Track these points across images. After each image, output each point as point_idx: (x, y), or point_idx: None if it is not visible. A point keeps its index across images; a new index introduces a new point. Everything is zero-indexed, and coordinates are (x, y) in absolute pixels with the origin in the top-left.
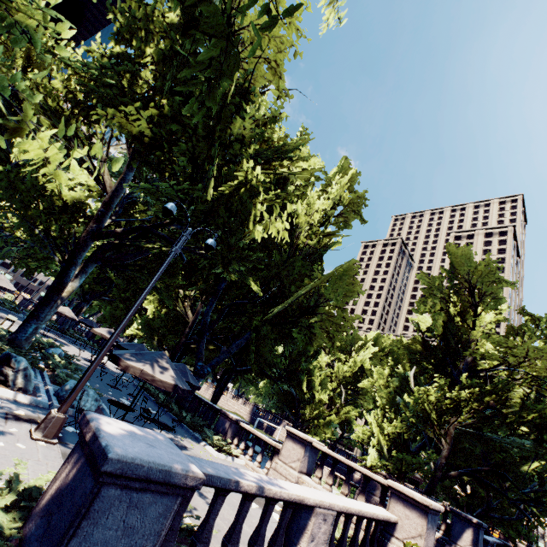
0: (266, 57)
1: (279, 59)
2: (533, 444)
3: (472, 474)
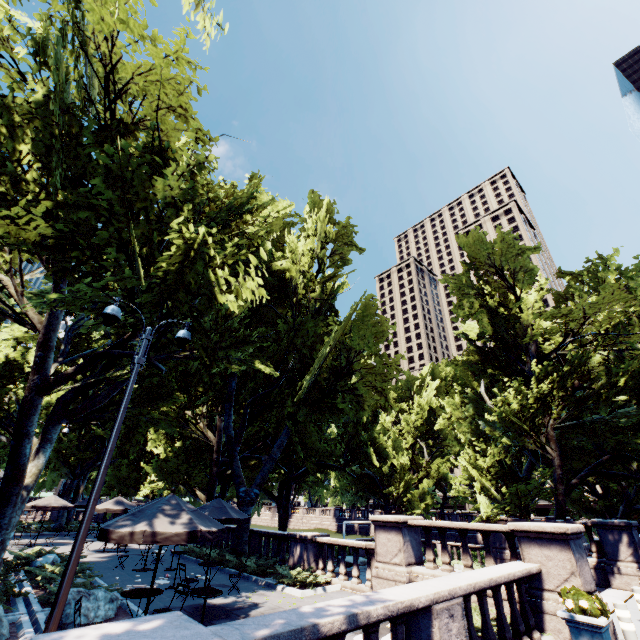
0: (170, 108)
1: (186, 104)
2: (638, 408)
3: (594, 472)
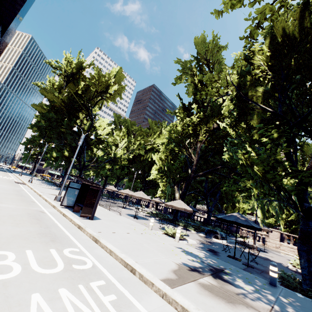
0: None
1: None
2: None
3: None
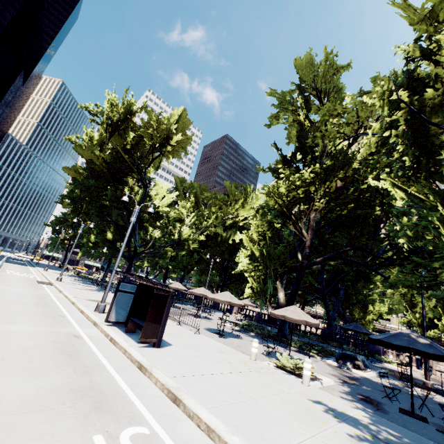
0: None
1: None
2: None
3: None
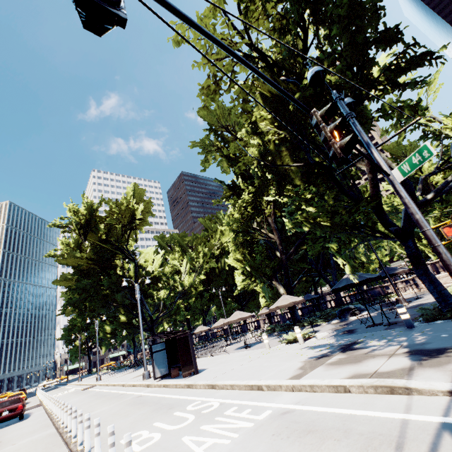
0: None
1: None
2: None
3: None
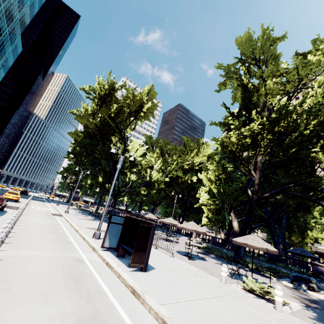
0: None
1: None
2: None
3: None
